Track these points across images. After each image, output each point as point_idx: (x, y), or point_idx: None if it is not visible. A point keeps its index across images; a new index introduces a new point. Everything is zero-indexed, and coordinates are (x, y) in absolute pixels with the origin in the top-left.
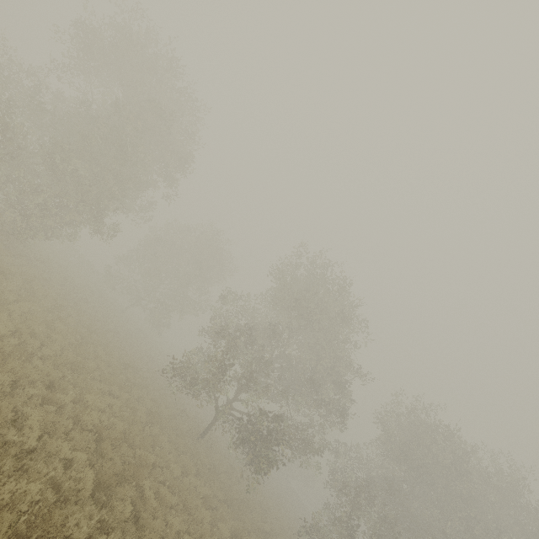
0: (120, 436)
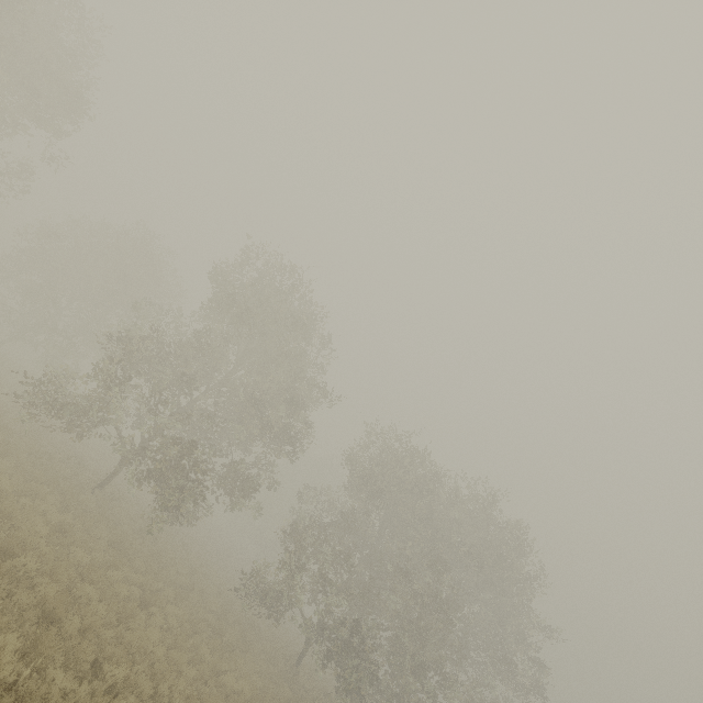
0: None
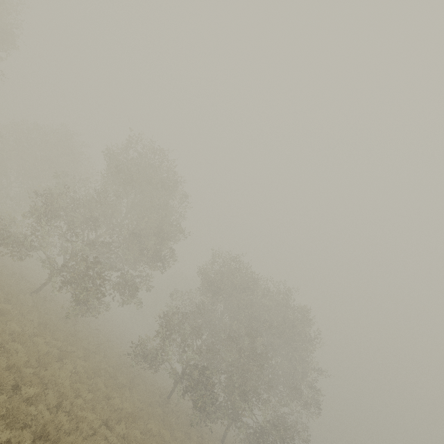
0: None
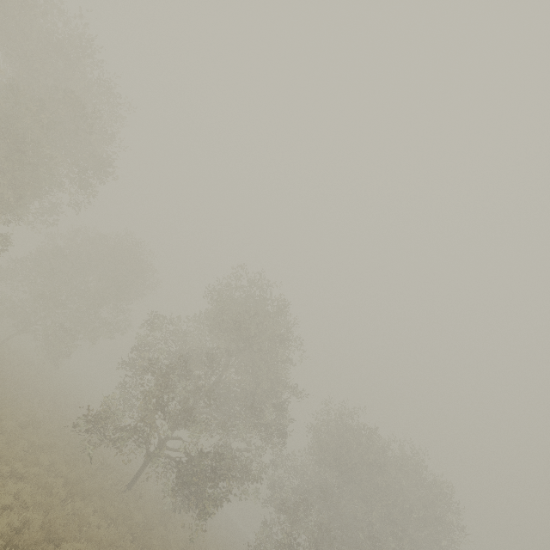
0: (40, 536)
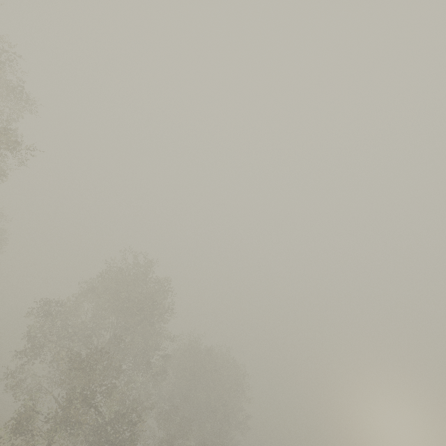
0: None
